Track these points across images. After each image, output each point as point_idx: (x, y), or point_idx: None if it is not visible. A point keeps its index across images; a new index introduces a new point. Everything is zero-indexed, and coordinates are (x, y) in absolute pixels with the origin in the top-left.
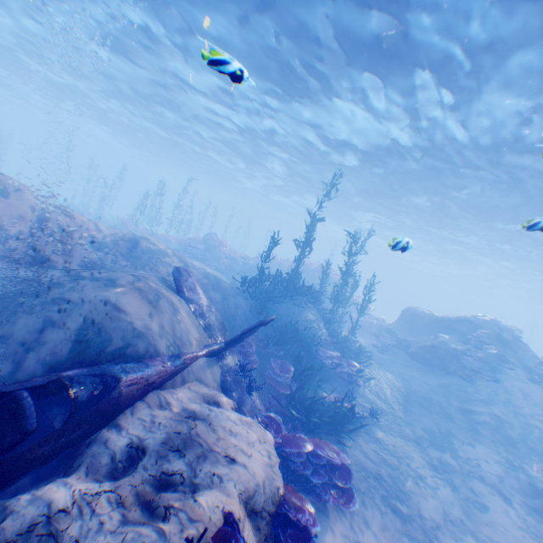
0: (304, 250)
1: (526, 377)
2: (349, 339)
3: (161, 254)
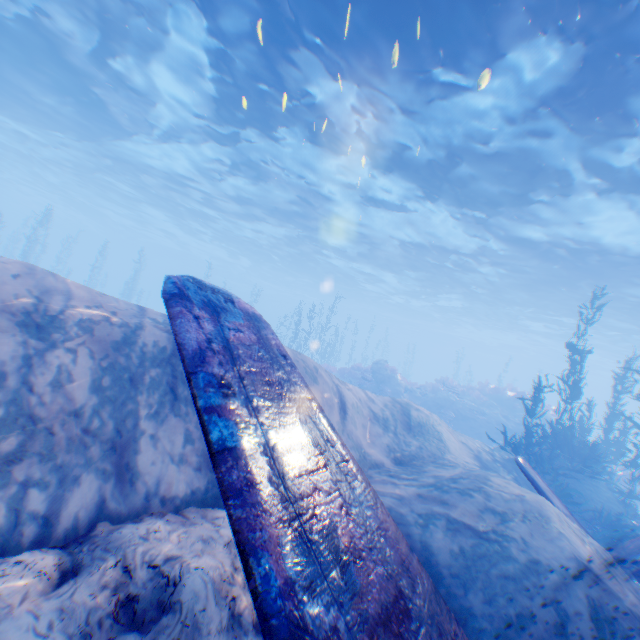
0: (574, 395)
1: None
2: None
3: (433, 422)
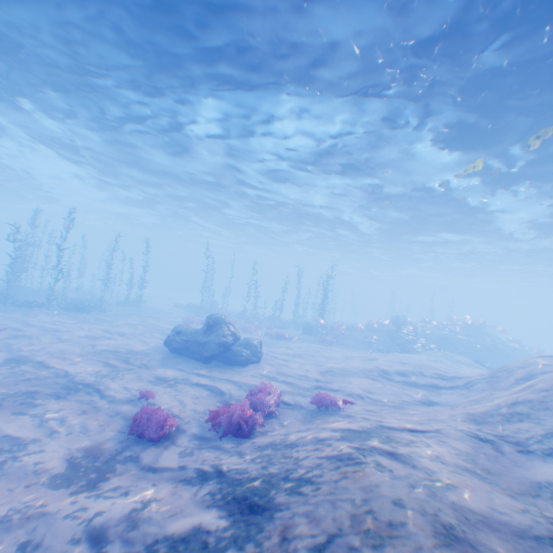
0: None
1: None
2: None
3: None
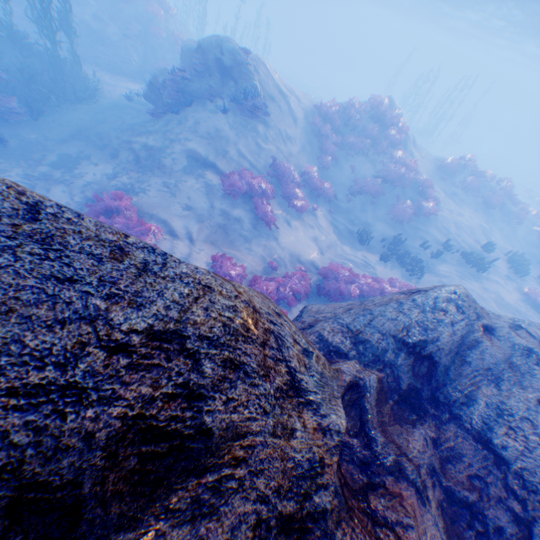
0: None
1: (218, 110)
2: (88, 86)
3: None
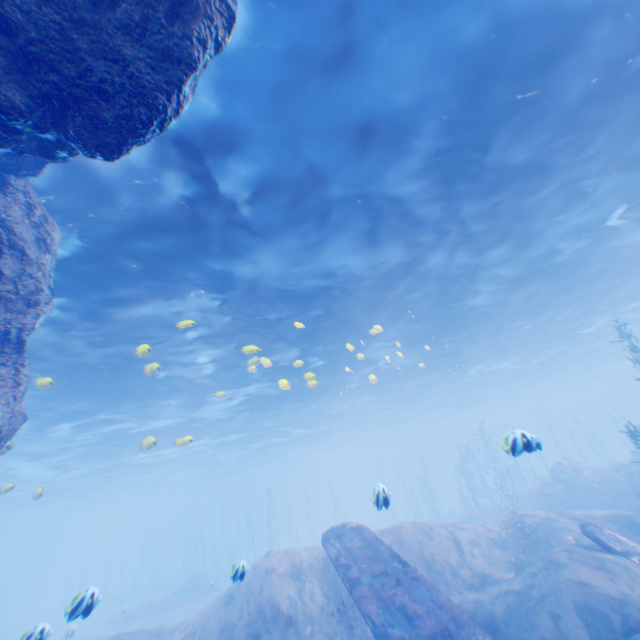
0: None
1: None
2: None
3: (547, 521)
